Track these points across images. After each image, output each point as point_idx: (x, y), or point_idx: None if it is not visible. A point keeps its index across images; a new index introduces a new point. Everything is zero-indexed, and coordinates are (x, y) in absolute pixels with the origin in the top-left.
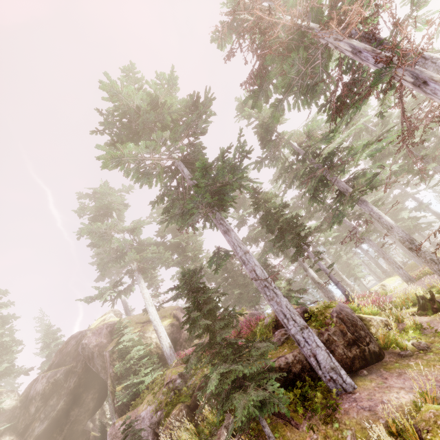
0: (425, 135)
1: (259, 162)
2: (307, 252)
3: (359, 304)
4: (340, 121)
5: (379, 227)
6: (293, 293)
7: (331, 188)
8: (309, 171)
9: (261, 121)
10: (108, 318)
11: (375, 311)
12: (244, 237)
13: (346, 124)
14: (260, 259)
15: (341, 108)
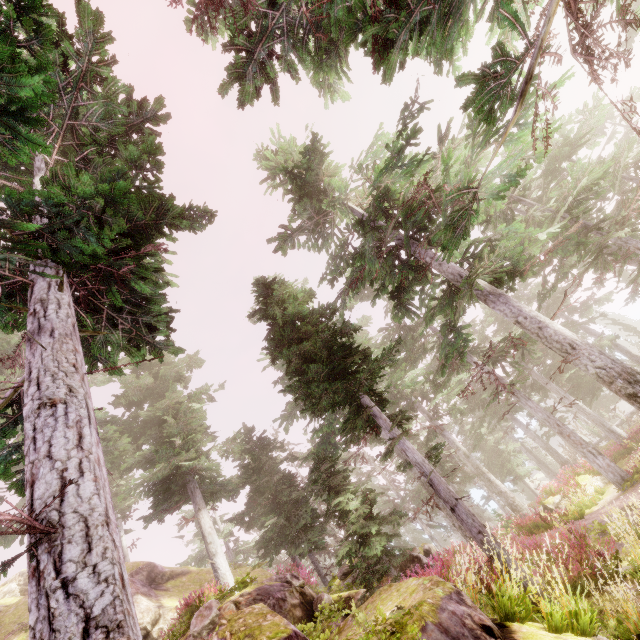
0: (588, 214)
1: (287, 238)
2: (374, 417)
3: (526, 576)
4: (397, 40)
5: (541, 379)
6: (376, 526)
7: (425, 271)
8: (387, 255)
9: (293, 170)
10: (1, 596)
11: (588, 617)
12: (290, 402)
13: (440, 141)
14: (325, 446)
15: (394, 6)
